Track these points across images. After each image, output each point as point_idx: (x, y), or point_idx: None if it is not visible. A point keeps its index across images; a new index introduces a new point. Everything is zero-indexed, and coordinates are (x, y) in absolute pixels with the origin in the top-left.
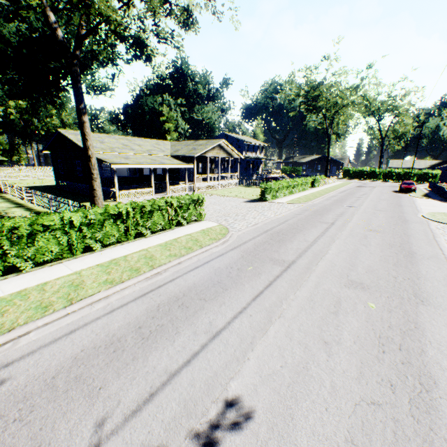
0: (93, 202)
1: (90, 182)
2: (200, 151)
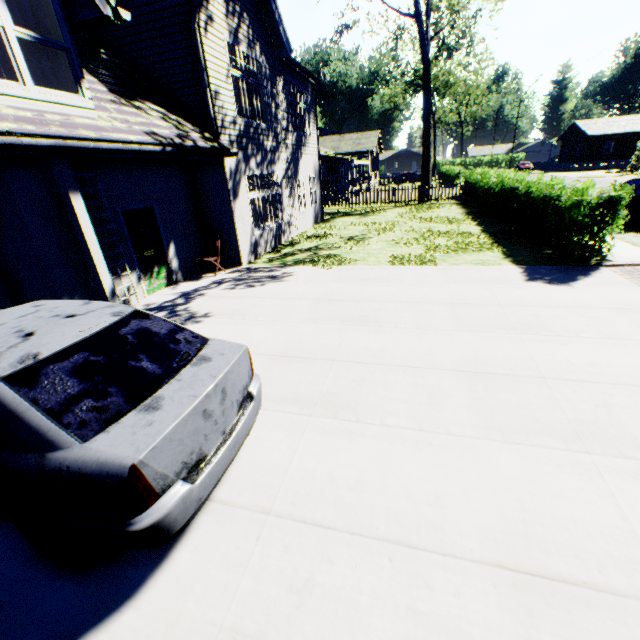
0: (428, 182)
1: (428, 165)
2: (371, 145)
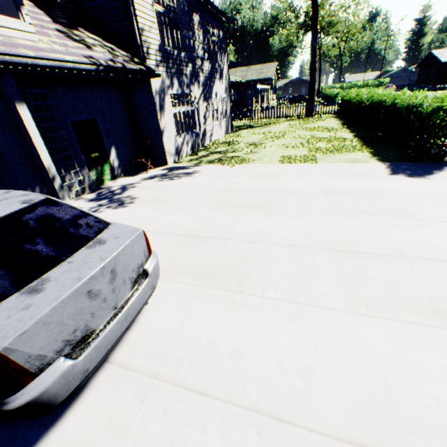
0: (313, 100)
1: (313, 87)
2: (271, 73)
